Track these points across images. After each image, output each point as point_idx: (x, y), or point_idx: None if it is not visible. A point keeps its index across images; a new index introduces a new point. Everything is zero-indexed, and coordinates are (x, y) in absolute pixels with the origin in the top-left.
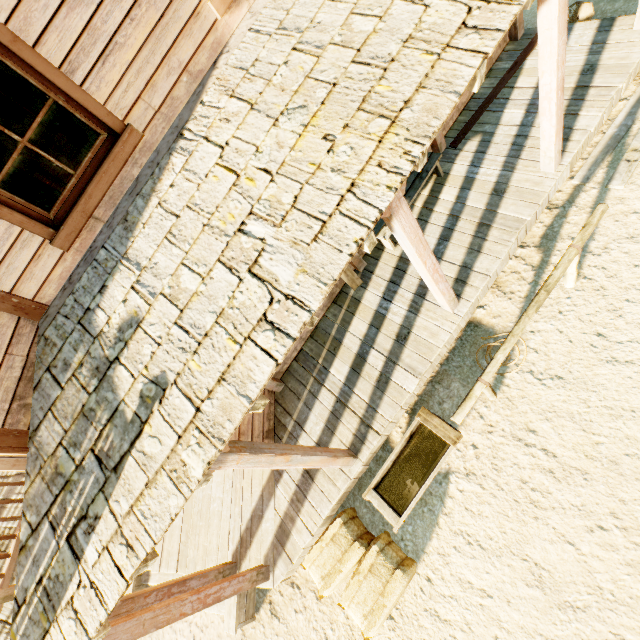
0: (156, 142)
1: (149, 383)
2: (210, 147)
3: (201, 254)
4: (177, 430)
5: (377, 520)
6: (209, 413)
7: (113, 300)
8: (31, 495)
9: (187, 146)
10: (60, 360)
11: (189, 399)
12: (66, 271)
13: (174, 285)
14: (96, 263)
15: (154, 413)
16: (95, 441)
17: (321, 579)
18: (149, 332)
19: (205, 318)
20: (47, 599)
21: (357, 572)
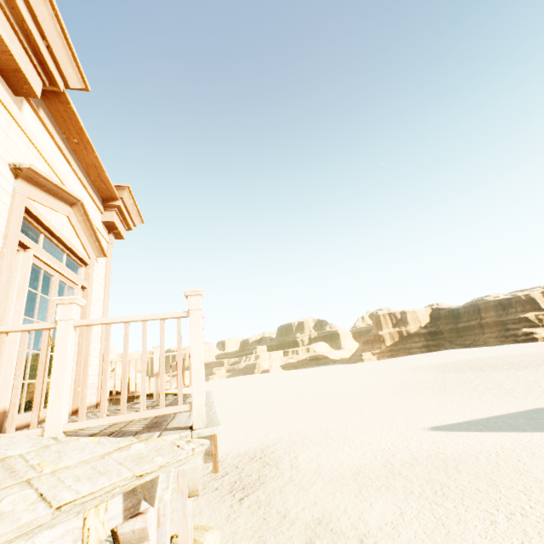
0: None
1: None
2: None
3: None
4: None
5: None
6: None
7: None
8: None
9: None
10: None
11: None
12: None
13: None
14: None
15: None
16: None
17: None
18: None
19: None
20: None
21: None
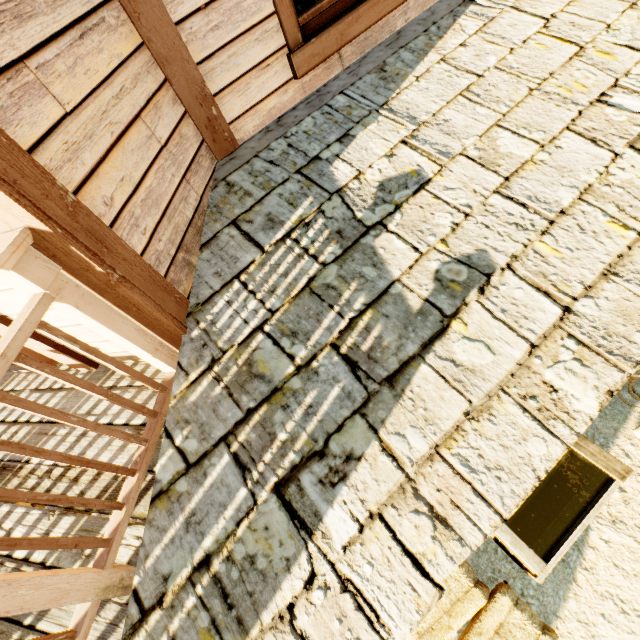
0: (431, 1)
1: (453, 263)
2: (524, 16)
3: (532, 119)
4: (526, 335)
5: (484, 564)
6: (593, 317)
7: (366, 152)
8: (187, 403)
9: (483, 11)
10: (259, 214)
11: (544, 293)
12: (277, 108)
13: (486, 147)
14: (329, 108)
15: (470, 305)
16: (339, 333)
17: (417, 636)
18: (444, 197)
19: (556, 192)
20: (221, 603)
21: (478, 632)
